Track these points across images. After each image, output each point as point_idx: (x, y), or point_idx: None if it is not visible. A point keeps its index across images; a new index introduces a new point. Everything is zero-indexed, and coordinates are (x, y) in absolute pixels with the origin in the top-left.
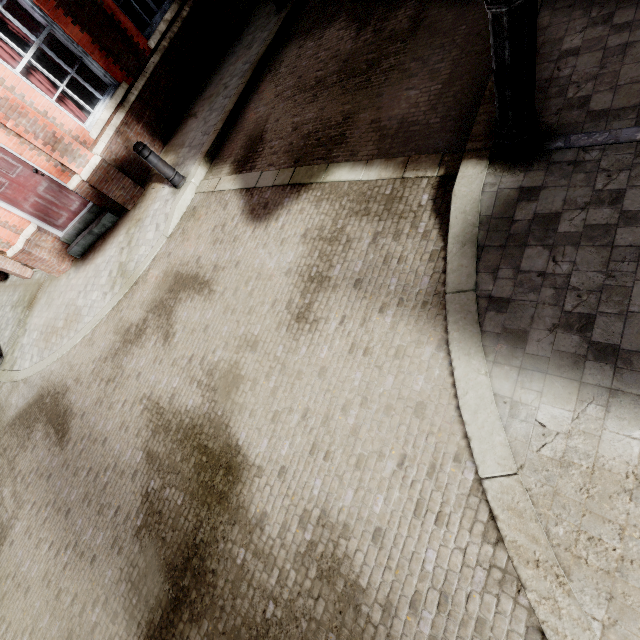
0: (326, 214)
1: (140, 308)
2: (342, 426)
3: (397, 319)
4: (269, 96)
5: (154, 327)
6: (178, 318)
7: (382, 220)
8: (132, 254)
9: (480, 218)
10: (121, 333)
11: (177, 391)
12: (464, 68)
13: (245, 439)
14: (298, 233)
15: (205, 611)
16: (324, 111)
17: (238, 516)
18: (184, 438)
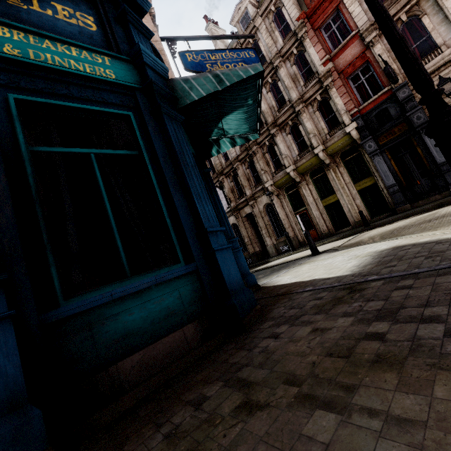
0: None
1: None
2: None
3: None
4: None
5: None
6: None
7: None
8: None
9: None
10: None
11: None
12: None
13: None
14: None
15: None
16: None
17: None
18: None
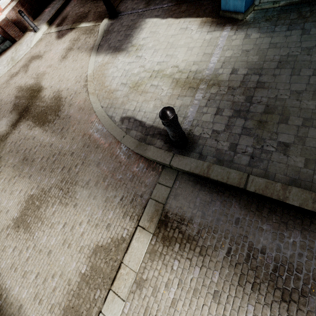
0: (76, 35)
1: (18, 68)
2: (67, 75)
3: (84, 53)
4: (72, 5)
5: (22, 71)
6: (30, 66)
7: (88, 34)
8: (17, 54)
9: (104, 31)
10: (10, 76)
11: (27, 82)
12: (116, 0)
13: (44, 84)
14: (69, 40)
15: (27, 115)
16: (84, 9)
17: (39, 98)
18: (27, 90)
